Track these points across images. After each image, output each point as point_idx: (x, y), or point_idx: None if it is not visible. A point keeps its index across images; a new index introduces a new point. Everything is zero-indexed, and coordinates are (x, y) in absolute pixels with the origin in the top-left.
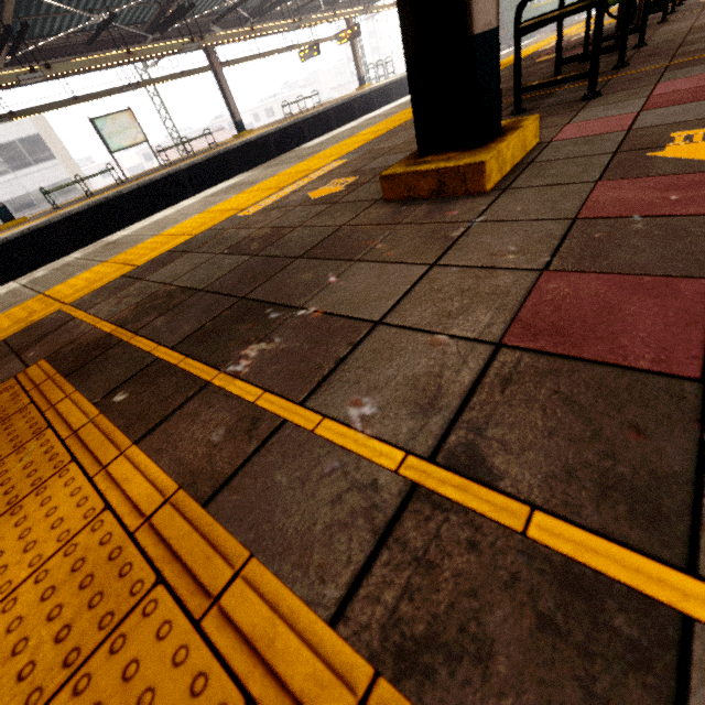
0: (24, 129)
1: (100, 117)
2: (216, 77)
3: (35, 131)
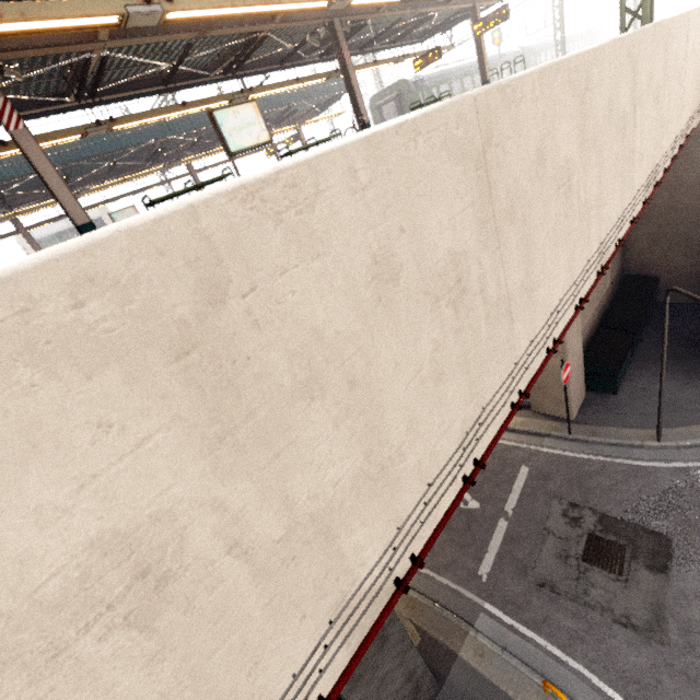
0: (92, 215)
1: (115, 212)
2: (194, 179)
3: (99, 216)
